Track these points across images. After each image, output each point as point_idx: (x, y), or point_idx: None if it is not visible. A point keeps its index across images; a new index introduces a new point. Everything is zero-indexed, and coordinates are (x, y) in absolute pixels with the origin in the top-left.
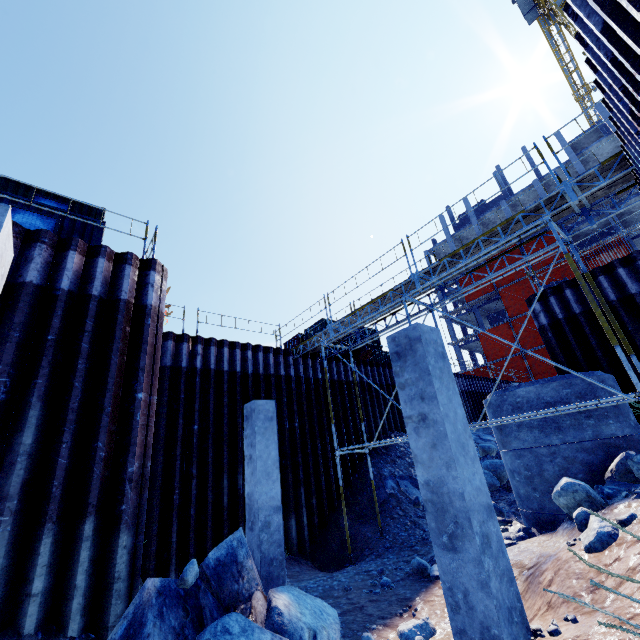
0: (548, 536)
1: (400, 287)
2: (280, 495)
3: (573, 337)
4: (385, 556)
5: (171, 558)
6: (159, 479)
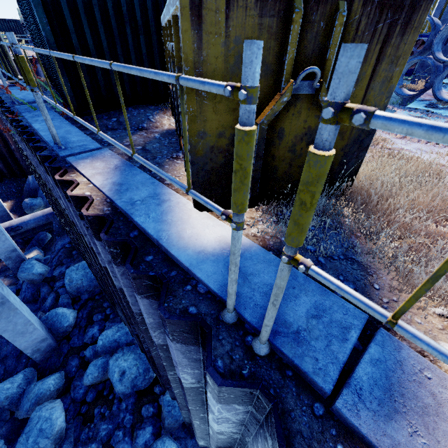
0: None
1: None
2: None
3: None
4: None
5: None
6: None
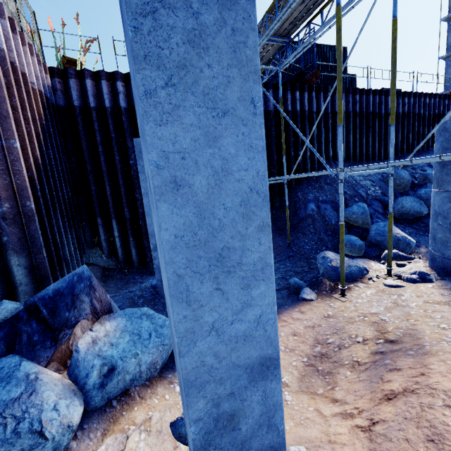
0: (444, 295)
1: None
2: None
3: None
4: (284, 263)
5: (131, 249)
6: (110, 202)
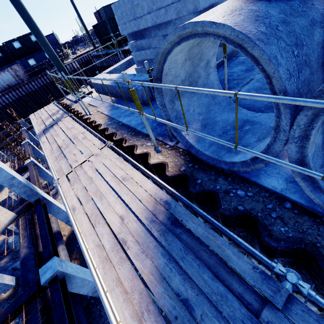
0: None
1: None
2: None
3: None
4: None
5: None
6: None
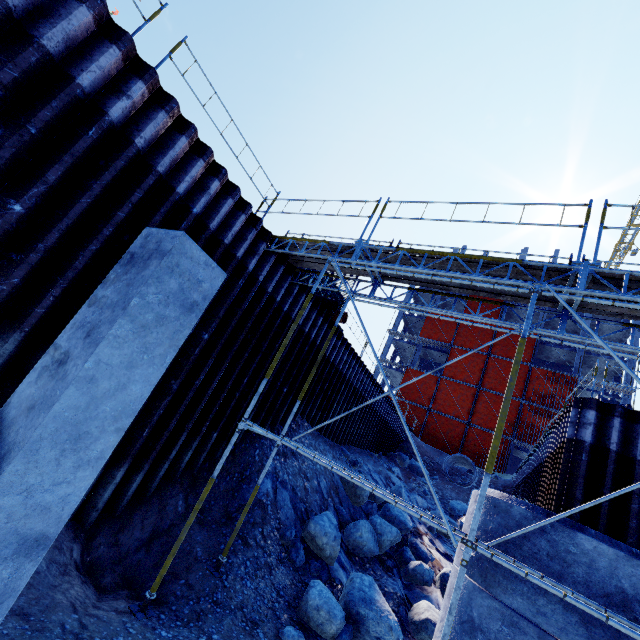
0: None
1: (528, 267)
2: (74, 505)
3: (612, 481)
4: (206, 625)
5: None
6: None
